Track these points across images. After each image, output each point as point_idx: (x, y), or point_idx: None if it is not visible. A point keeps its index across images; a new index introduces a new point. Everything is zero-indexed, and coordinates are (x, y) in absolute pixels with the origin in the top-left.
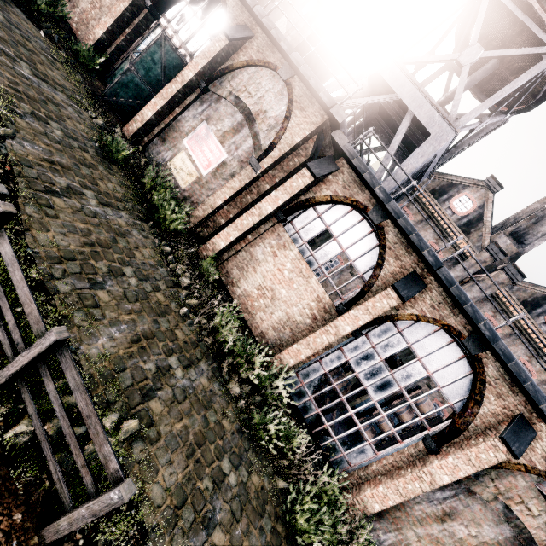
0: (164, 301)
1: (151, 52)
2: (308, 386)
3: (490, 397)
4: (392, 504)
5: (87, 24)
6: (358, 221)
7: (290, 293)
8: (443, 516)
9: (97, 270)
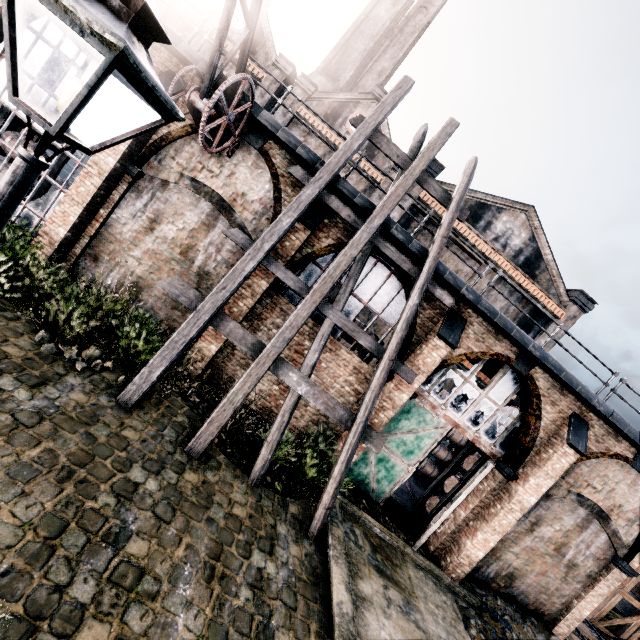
0: None
1: None
2: None
3: None
4: (75, 219)
5: None
6: None
7: None
8: (151, 225)
9: None
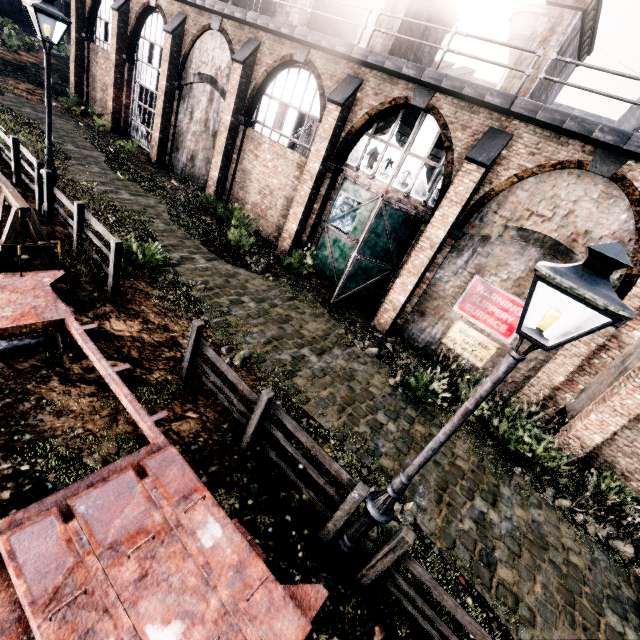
0: None
1: (373, 228)
2: None
3: None
4: None
5: (264, 216)
6: None
7: None
8: None
9: None
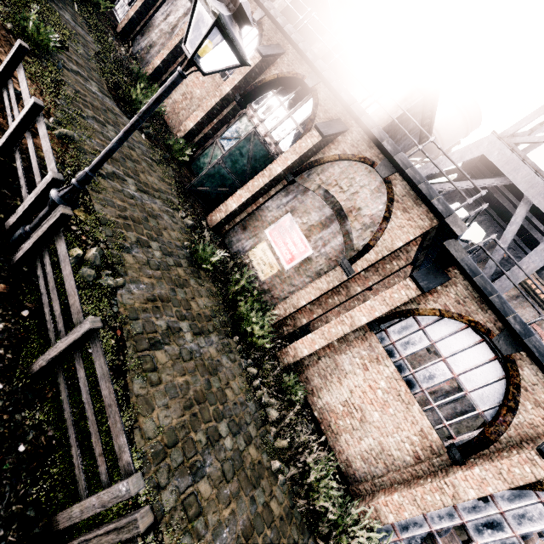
0: (256, 457)
1: (240, 146)
2: (407, 543)
3: None
4: None
5: (178, 113)
6: (475, 342)
7: (384, 418)
8: None
9: (197, 445)
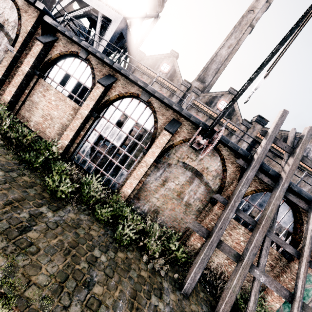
0: None
1: None
2: (86, 156)
3: (160, 117)
4: (135, 185)
5: None
6: (79, 63)
7: (59, 112)
8: (163, 183)
9: None
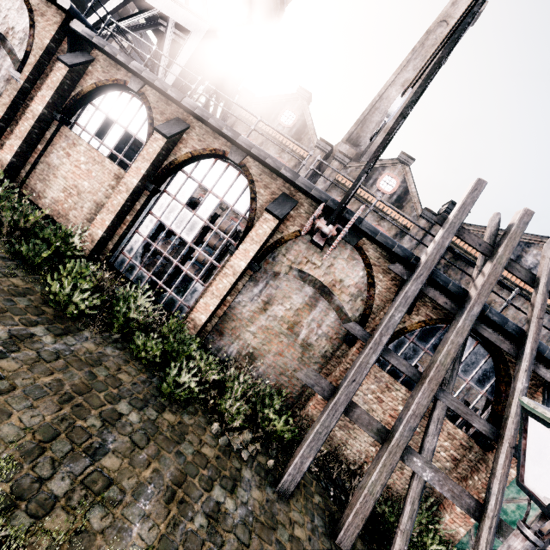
0: None
1: None
2: (135, 259)
3: (261, 192)
4: (214, 308)
5: None
6: (129, 100)
7: (92, 182)
8: (264, 306)
9: None
